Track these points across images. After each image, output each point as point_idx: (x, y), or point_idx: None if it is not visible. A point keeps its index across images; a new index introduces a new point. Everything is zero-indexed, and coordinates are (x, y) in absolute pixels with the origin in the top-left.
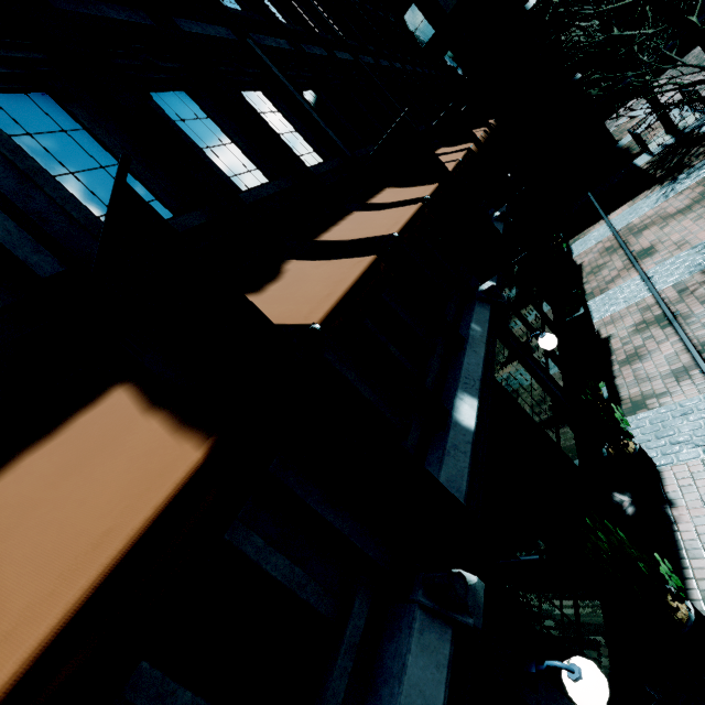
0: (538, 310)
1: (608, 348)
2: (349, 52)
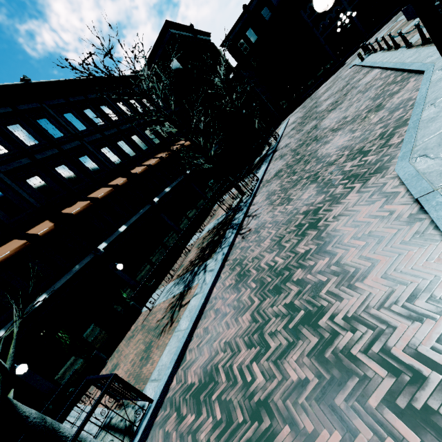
0: (160, 243)
1: (177, 261)
2: (78, 140)
